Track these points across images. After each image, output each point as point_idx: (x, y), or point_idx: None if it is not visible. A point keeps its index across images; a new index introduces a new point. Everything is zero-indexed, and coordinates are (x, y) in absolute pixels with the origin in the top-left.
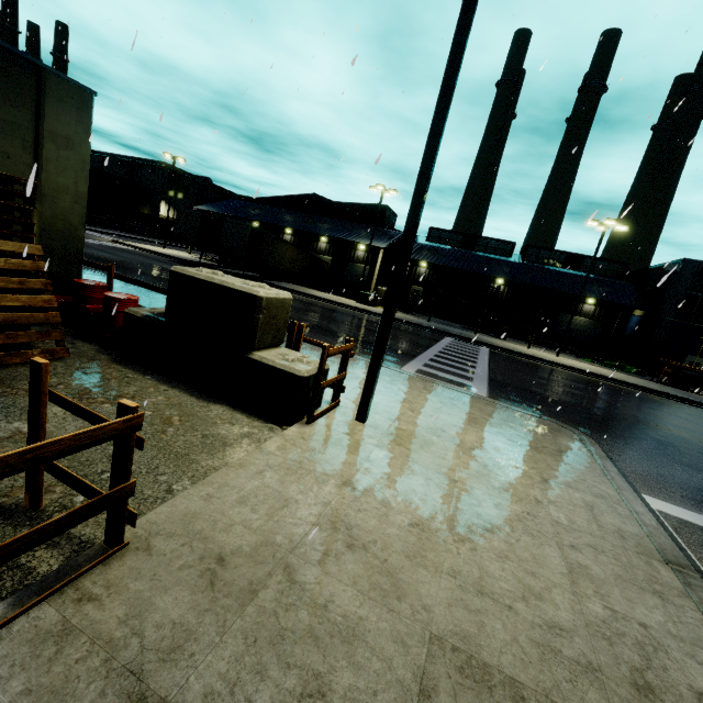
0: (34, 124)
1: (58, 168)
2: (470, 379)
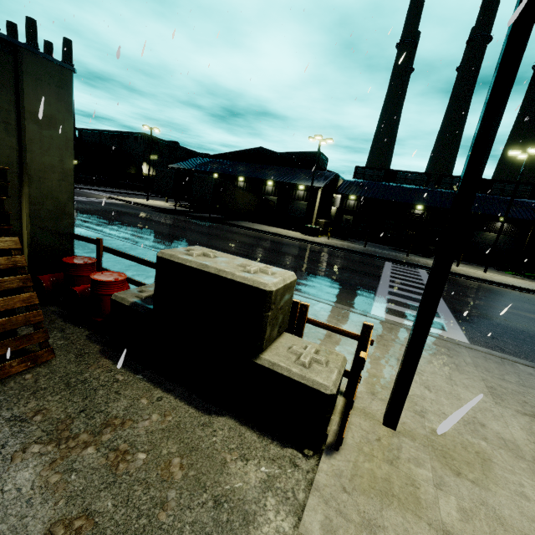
0: (15, 106)
1: (42, 148)
2: (436, 314)
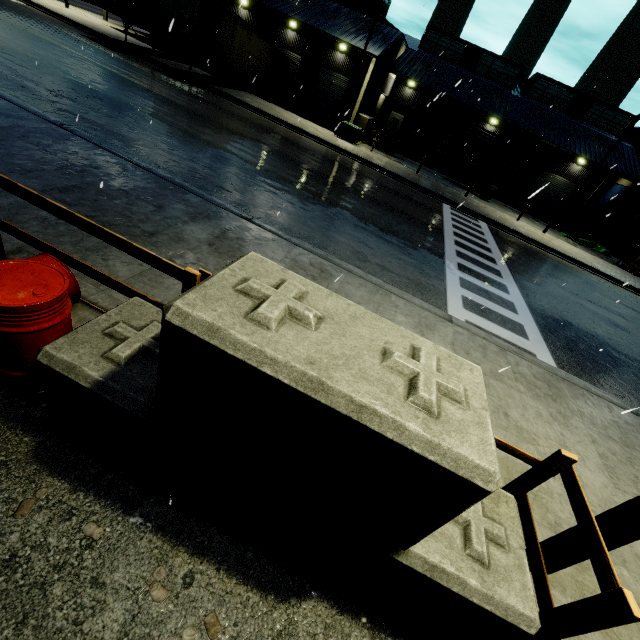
0: None
1: None
2: (514, 308)
